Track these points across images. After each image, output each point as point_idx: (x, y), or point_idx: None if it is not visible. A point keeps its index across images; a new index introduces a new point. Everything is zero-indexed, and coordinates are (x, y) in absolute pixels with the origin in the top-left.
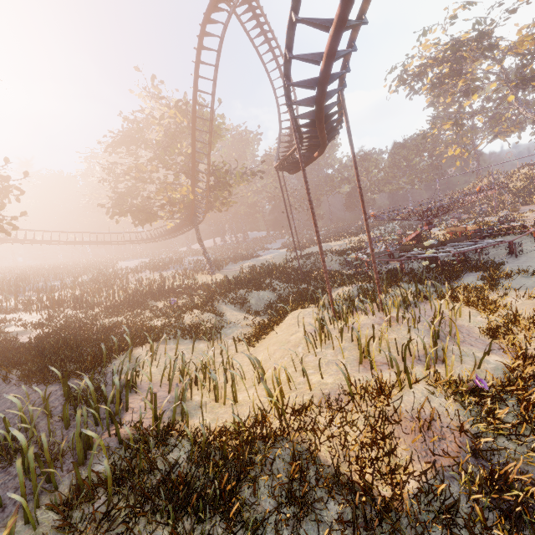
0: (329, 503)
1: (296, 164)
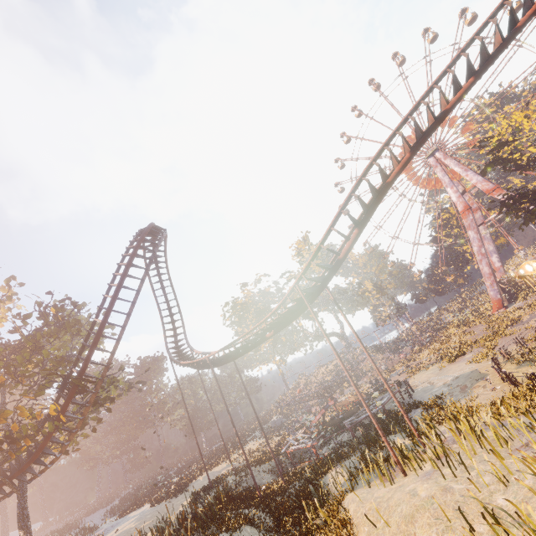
0: None
1: (241, 348)
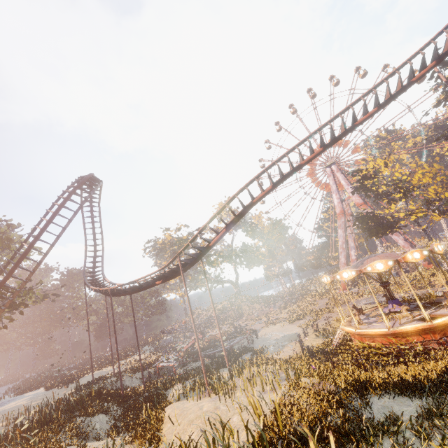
0: (327, 419)
1: (136, 288)
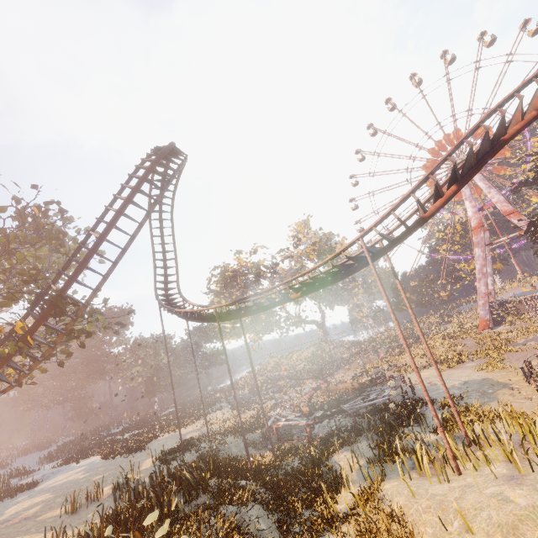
0: None
1: (258, 305)
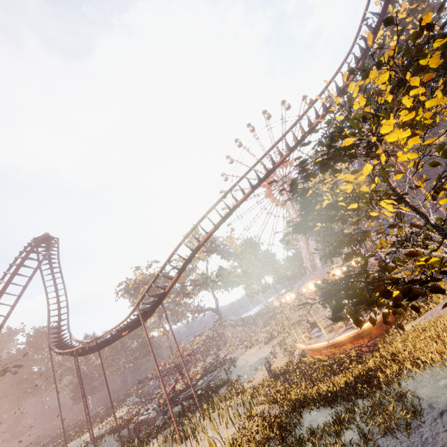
0: (270, 443)
1: (102, 343)
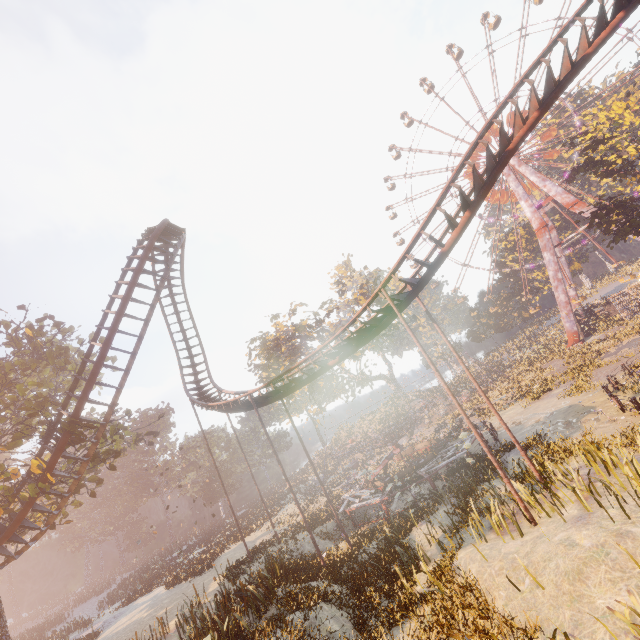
0: None
1: (295, 381)
